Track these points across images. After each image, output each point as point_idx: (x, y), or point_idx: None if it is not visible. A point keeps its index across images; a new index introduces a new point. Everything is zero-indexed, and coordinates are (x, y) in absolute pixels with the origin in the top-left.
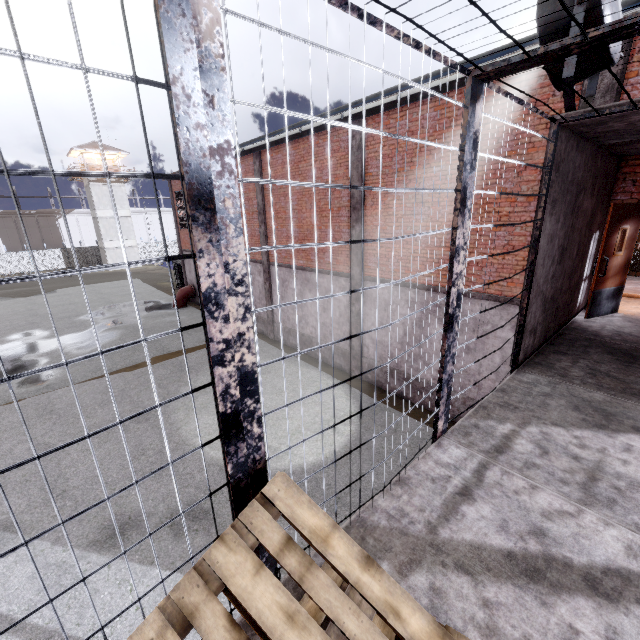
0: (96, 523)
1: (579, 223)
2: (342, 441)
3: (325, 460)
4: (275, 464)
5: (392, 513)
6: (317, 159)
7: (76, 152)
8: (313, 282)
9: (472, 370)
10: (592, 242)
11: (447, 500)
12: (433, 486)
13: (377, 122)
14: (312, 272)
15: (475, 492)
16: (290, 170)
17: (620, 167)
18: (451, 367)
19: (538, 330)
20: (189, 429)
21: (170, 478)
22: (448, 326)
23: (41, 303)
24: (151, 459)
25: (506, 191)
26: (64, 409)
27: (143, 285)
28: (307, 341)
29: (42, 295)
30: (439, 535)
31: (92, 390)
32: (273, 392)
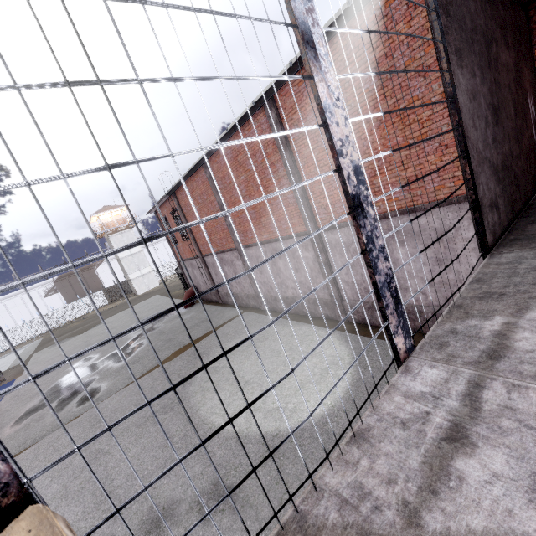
0: (136, 519)
1: (503, 78)
2: (344, 386)
3: (331, 409)
4: (285, 424)
5: (346, 495)
6: (249, 148)
7: (94, 218)
8: (280, 250)
9: (451, 280)
10: (529, 100)
11: (429, 454)
12: (404, 434)
13: (284, 95)
14: (276, 242)
15: (472, 431)
16: (232, 166)
17: (530, 17)
18: (385, 264)
19: (500, 204)
20: (206, 409)
21: (194, 460)
22: (356, 210)
23: (93, 334)
24: (177, 445)
25: (418, 98)
26: (109, 416)
27: (161, 298)
28: (292, 302)
29: (93, 328)
30: (424, 528)
31: (129, 394)
32: (272, 356)
